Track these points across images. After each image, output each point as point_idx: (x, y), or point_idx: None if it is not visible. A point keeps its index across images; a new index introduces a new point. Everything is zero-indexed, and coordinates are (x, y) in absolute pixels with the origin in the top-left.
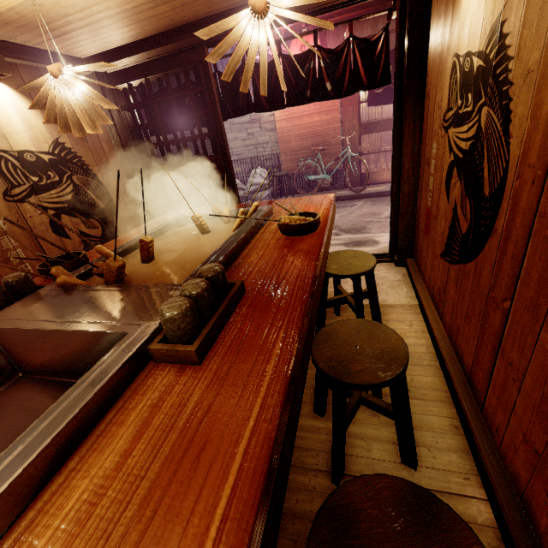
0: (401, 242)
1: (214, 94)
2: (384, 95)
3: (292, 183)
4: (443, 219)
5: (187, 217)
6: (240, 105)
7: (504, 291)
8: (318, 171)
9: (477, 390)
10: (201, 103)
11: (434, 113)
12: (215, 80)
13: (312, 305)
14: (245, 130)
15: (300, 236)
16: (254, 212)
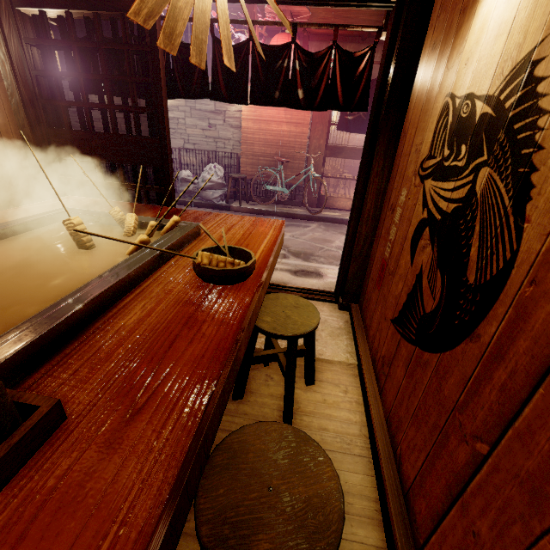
0: (349, 285)
1: (159, 60)
2: (355, 123)
3: (249, 189)
4: (401, 281)
5: (74, 213)
6: (193, 85)
7: (480, 426)
8: (278, 183)
9: (415, 521)
10: (141, 67)
11: (409, 156)
12: None
13: (196, 456)
14: (207, 119)
15: (222, 286)
16: (172, 229)
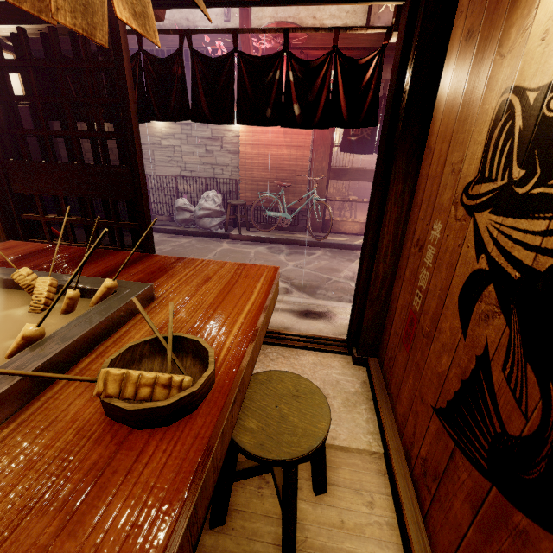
0: (364, 335)
1: (125, 77)
2: (358, 144)
3: (249, 215)
4: (446, 354)
5: None
6: (171, 106)
7: None
8: (279, 208)
9: None
10: (107, 86)
11: (442, 178)
12: (138, 62)
13: None
14: (203, 146)
15: (146, 430)
16: (105, 297)
